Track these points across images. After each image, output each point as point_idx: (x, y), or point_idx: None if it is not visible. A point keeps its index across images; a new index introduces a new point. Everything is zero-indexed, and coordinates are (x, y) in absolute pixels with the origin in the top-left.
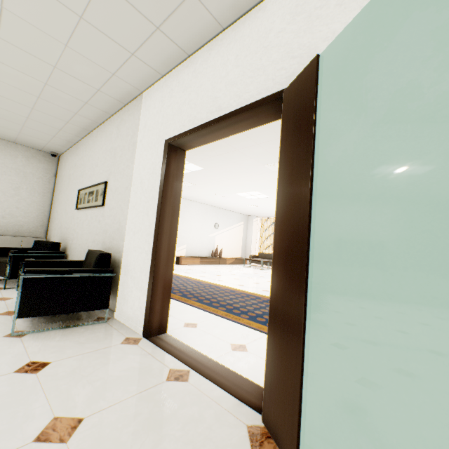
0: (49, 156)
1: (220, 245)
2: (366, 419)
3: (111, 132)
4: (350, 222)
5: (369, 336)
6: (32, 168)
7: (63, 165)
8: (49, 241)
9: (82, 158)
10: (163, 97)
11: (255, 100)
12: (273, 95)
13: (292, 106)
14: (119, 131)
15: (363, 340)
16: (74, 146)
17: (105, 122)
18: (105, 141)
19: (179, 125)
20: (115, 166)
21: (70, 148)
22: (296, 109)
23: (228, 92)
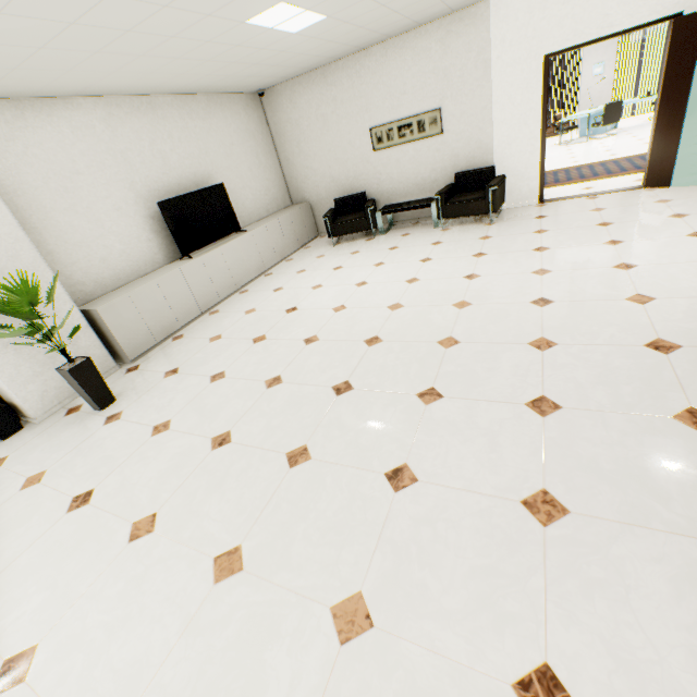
0: (254, 99)
1: None
2: (689, 164)
3: (427, 50)
4: (696, 91)
5: (696, 135)
6: (253, 123)
7: (285, 105)
8: (357, 194)
9: (353, 89)
10: (530, 9)
11: (646, 21)
12: (663, 20)
13: (681, 34)
14: (447, 48)
15: (693, 138)
16: (310, 74)
17: (403, 35)
18: (414, 61)
19: (560, 41)
20: (451, 90)
21: (297, 77)
22: (685, 36)
23: (620, 11)
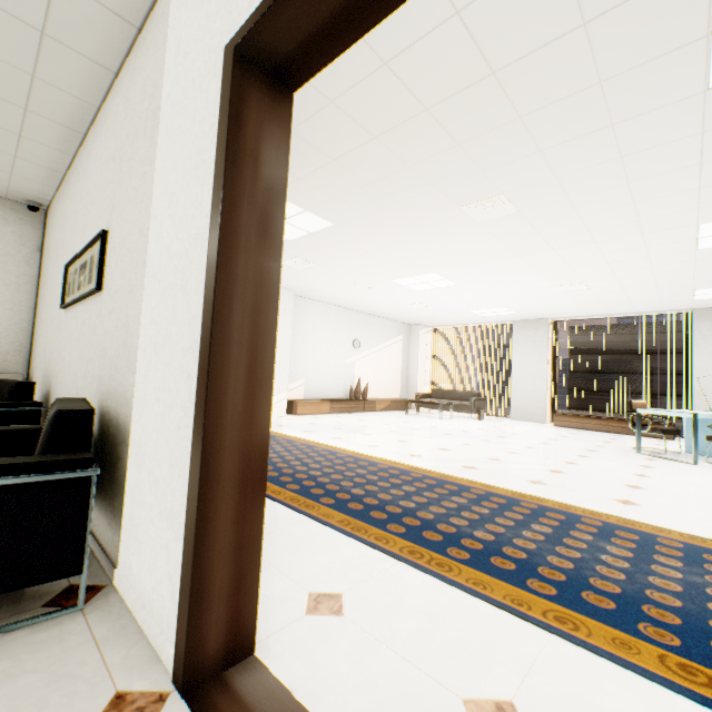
0: (25, 211)
1: (364, 378)
2: None
3: (115, 115)
4: None
5: None
6: None
7: (50, 225)
8: (9, 380)
9: (73, 199)
10: None
11: None
12: None
13: None
14: (128, 102)
15: None
16: (63, 182)
17: (106, 100)
18: (105, 141)
19: None
20: (120, 189)
21: (59, 188)
22: None
23: None
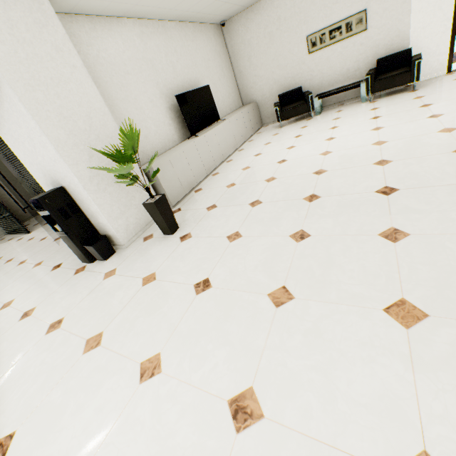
0: (218, 28)
1: None
2: None
3: None
4: None
5: None
6: (218, 46)
7: (240, 30)
8: (295, 89)
9: (294, 7)
10: None
11: None
12: None
13: None
14: None
15: None
16: (260, 2)
17: None
18: None
19: None
20: None
21: (250, 7)
22: None
23: None
